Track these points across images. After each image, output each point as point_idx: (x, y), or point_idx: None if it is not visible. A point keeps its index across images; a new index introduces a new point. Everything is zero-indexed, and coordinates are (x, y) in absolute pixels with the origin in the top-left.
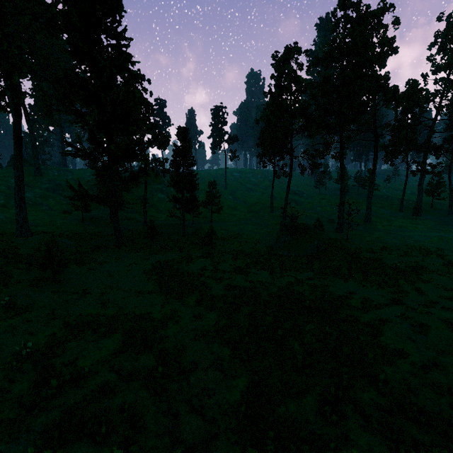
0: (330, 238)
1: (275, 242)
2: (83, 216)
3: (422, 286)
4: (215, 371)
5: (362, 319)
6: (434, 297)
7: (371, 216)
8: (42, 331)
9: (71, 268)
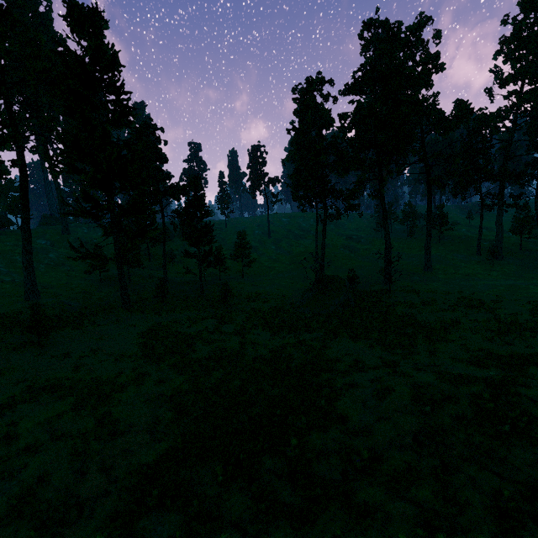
0: (370, 292)
1: (300, 298)
2: (100, 276)
3: (441, 346)
4: (146, 434)
5: (334, 383)
6: (444, 359)
7: (436, 262)
8: (5, 393)
9: (64, 332)
